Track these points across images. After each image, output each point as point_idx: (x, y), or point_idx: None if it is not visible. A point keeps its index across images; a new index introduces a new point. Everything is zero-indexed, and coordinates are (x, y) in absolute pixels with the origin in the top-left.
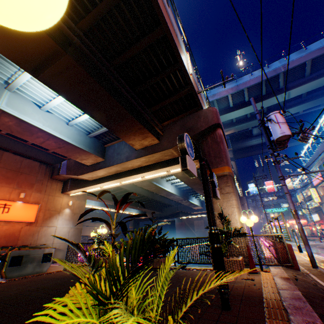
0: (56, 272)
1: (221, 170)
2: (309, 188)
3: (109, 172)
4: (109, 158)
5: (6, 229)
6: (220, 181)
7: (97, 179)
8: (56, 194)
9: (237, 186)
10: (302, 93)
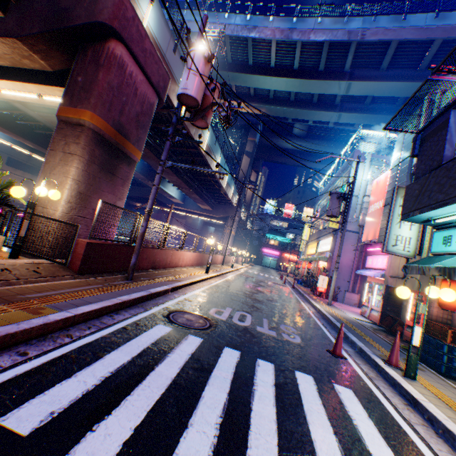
0: None
1: (80, 115)
2: None
3: None
4: None
5: None
6: (72, 133)
7: None
8: None
9: (232, 191)
10: (365, 95)
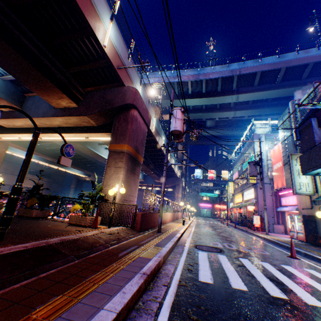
0: None
1: (122, 147)
2: None
3: (26, 124)
4: (26, 109)
5: None
6: (118, 156)
7: (15, 129)
8: None
9: (176, 168)
10: (248, 100)
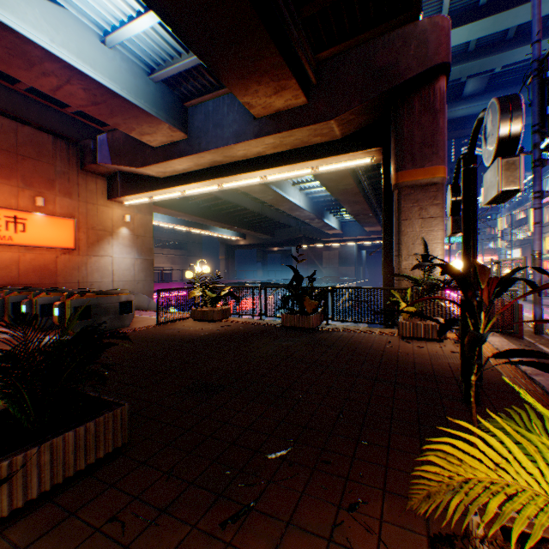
0: (147, 328)
1: (430, 174)
2: (526, 207)
3: (197, 164)
4: (197, 135)
5: (32, 260)
6: (423, 195)
7: (175, 178)
8: (99, 201)
9: None
10: None
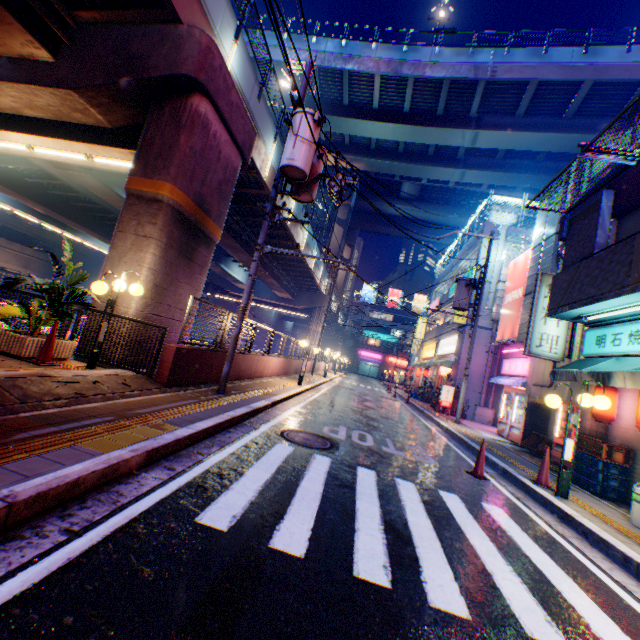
0: None
1: (157, 188)
2: None
3: None
4: None
5: None
6: (147, 210)
7: None
8: None
9: (321, 273)
10: (496, 148)
